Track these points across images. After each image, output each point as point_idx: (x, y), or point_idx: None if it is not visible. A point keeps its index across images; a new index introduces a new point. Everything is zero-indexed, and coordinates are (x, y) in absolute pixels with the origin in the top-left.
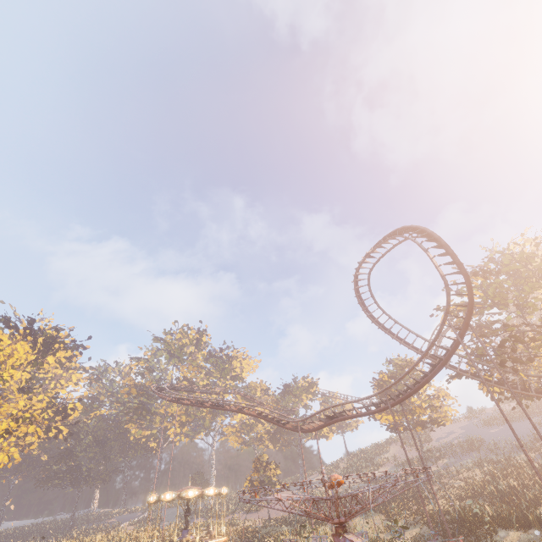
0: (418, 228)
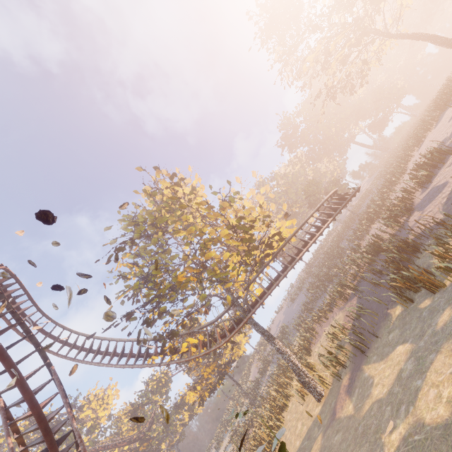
0: None
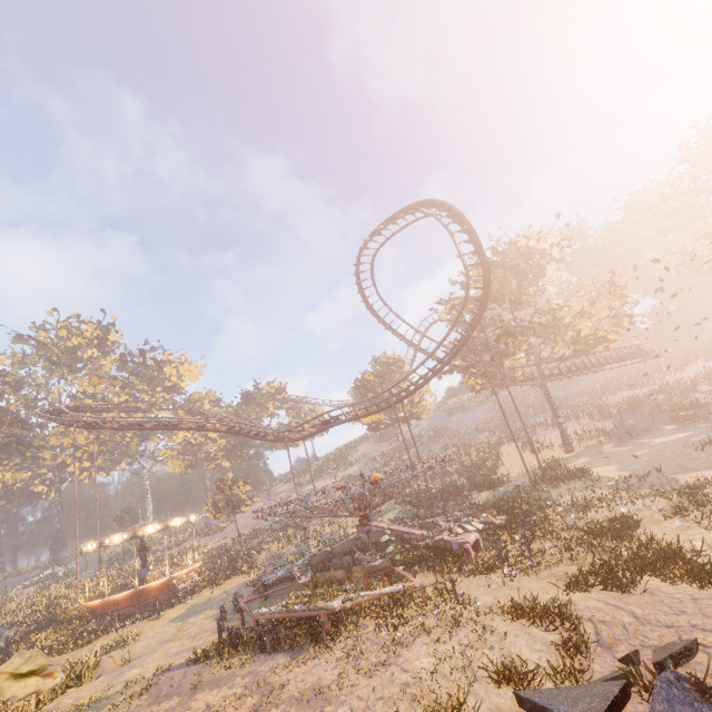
0: (445, 204)
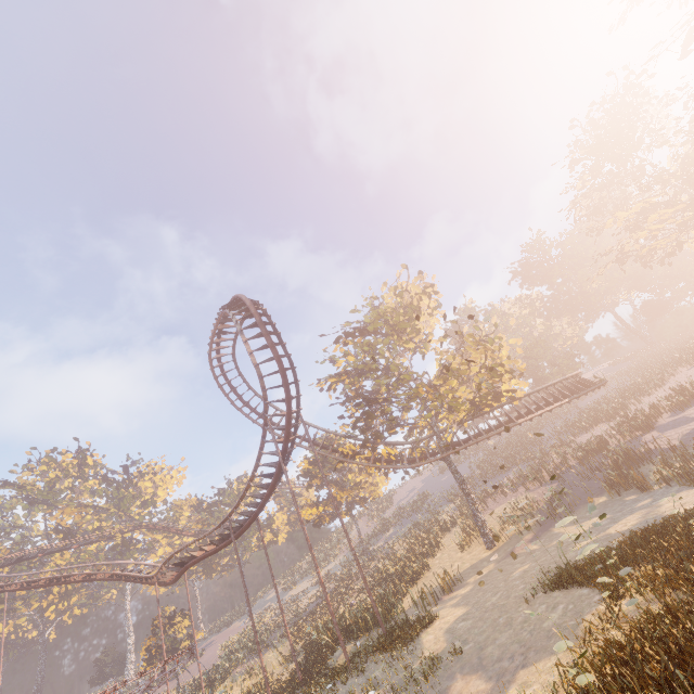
0: (242, 299)
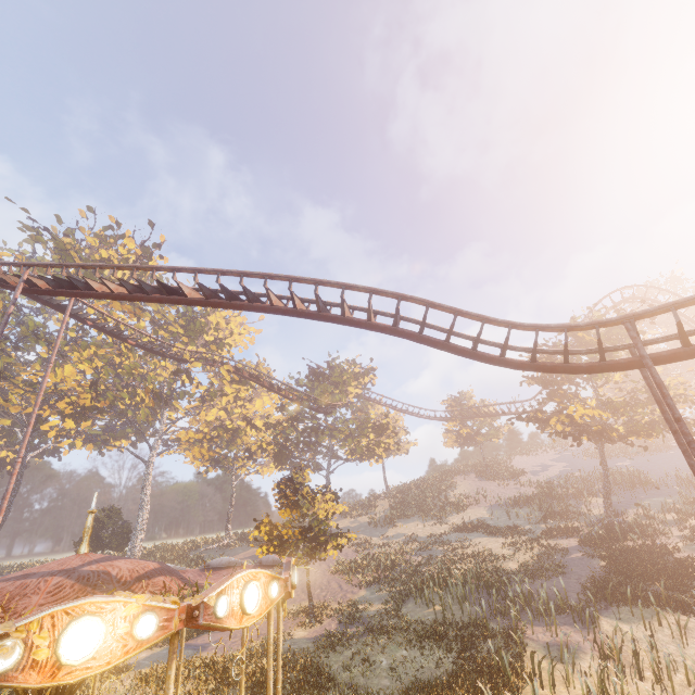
0: None
